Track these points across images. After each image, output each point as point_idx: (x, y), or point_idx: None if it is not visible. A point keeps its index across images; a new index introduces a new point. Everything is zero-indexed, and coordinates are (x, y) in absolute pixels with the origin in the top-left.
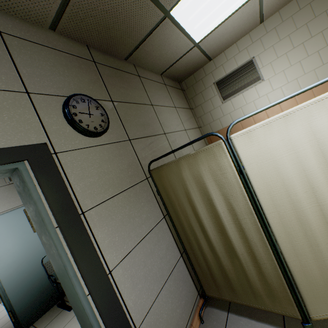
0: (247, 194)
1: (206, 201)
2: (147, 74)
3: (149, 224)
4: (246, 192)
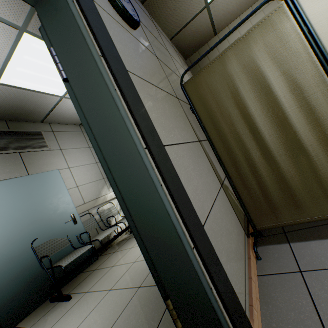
0: (318, 57)
1: (260, 91)
2: (160, 30)
3: (188, 136)
4: (316, 55)
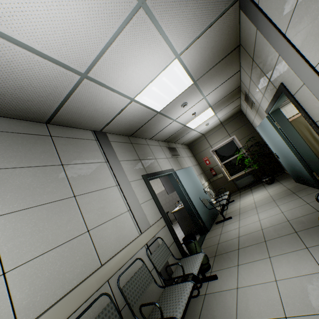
0: None
1: None
2: None
3: None
4: None
